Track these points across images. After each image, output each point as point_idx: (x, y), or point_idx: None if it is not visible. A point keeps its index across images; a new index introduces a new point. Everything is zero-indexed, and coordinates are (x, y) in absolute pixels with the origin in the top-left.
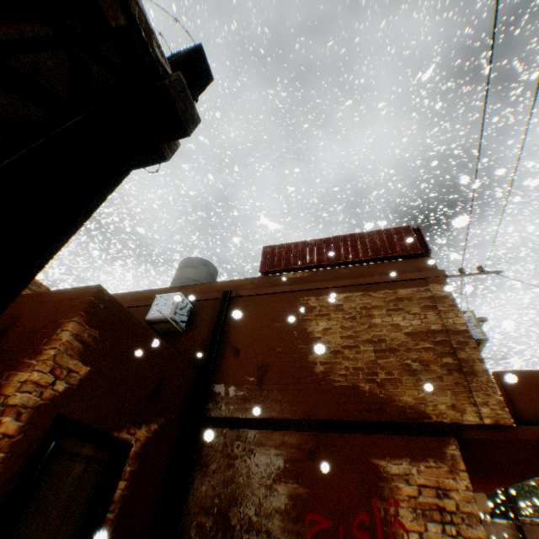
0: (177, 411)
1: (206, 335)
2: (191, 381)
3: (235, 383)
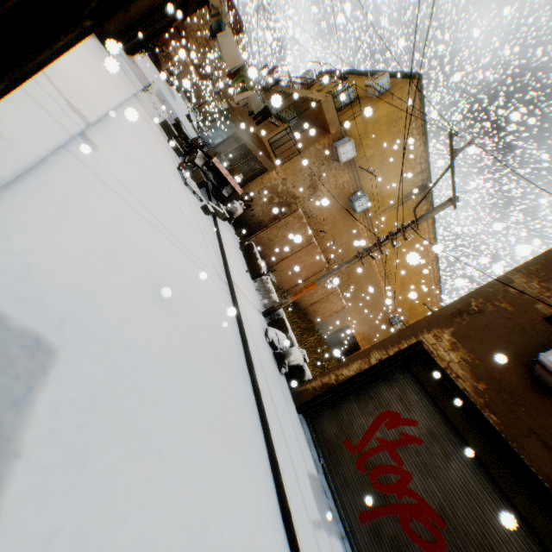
0: None
1: None
2: None
3: None
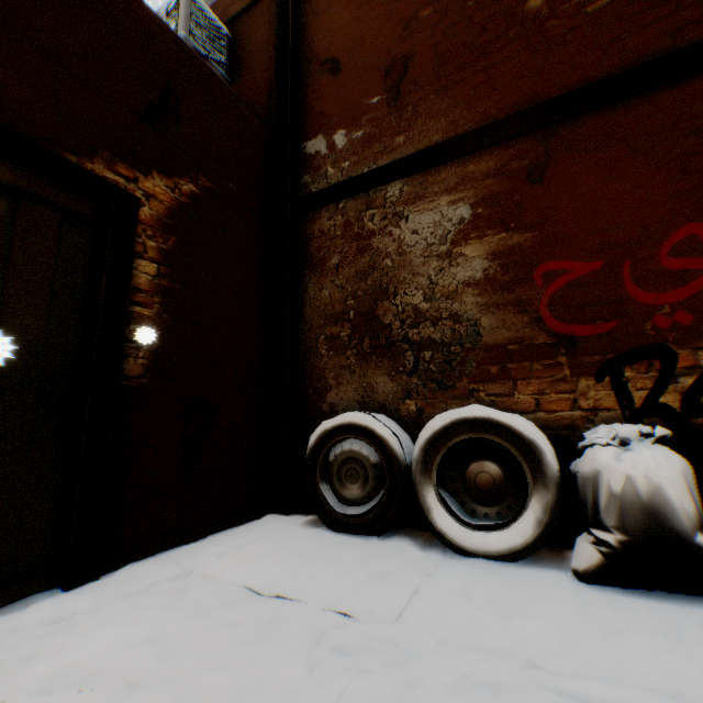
0: (238, 181)
1: (269, 71)
2: (254, 135)
3: (343, 124)
